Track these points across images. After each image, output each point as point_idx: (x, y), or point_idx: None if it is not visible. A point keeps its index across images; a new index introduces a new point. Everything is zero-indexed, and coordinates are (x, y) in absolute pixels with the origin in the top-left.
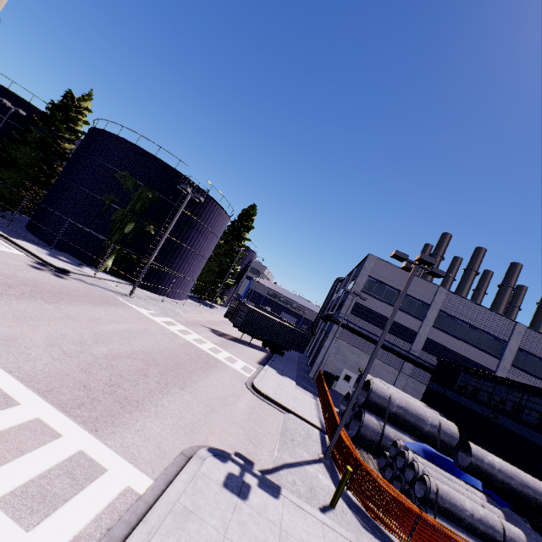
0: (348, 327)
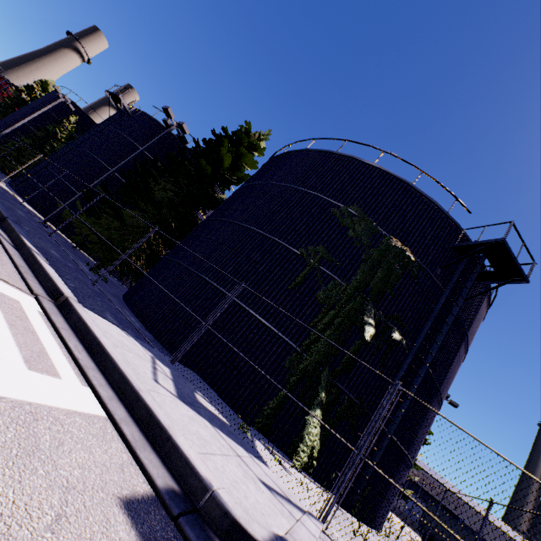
0: None
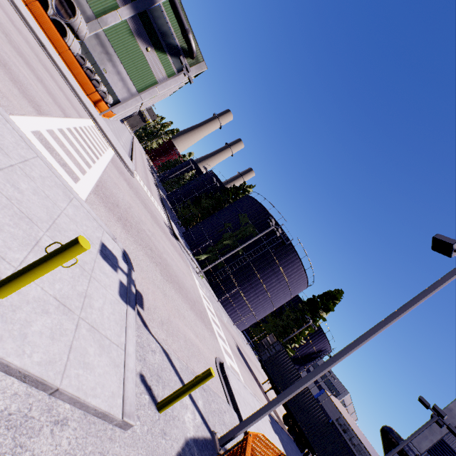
0: None
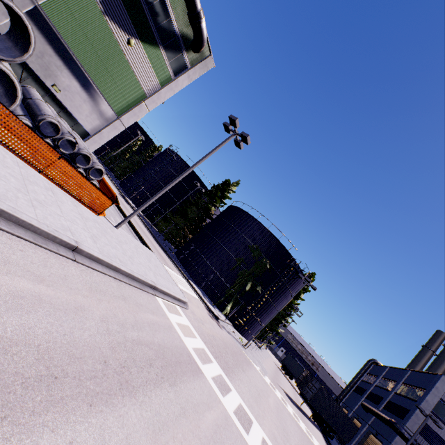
0: None
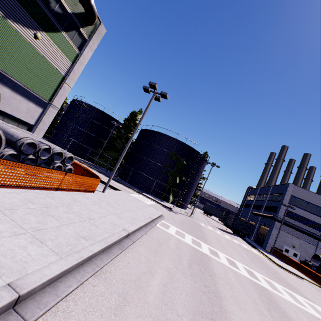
0: (286, 223)
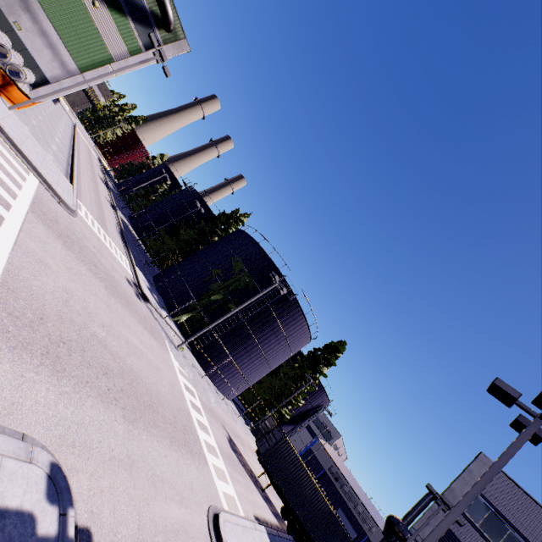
0: None
